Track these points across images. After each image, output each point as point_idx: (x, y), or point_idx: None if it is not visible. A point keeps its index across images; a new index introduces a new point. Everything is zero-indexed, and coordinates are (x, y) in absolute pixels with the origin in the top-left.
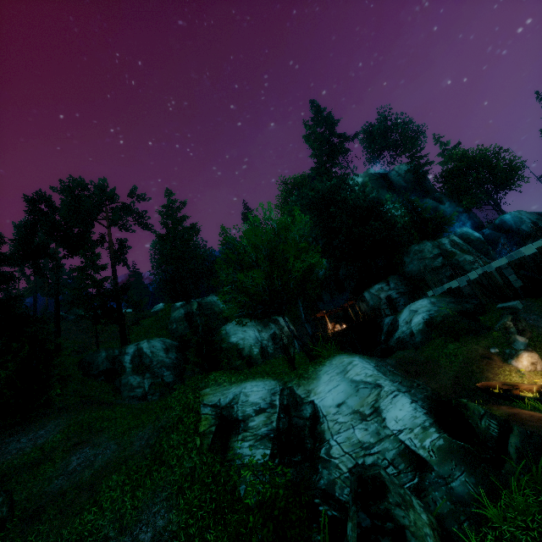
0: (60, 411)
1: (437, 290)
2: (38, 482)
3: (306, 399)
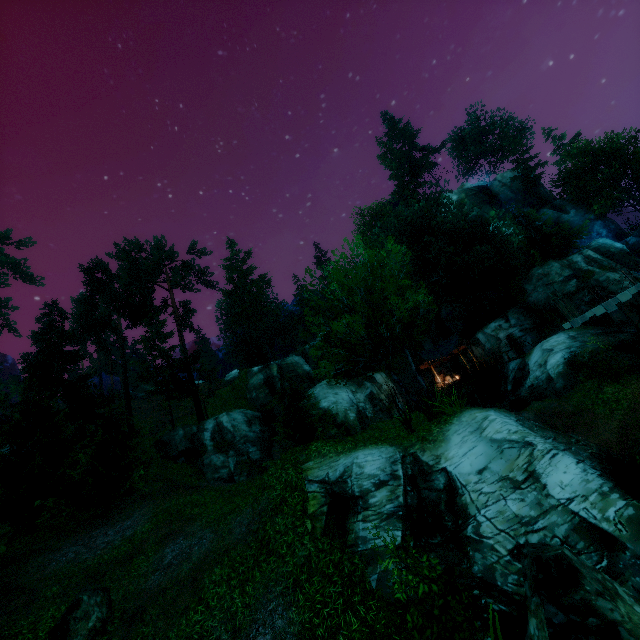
0: (144, 498)
1: (576, 320)
2: (133, 578)
3: (435, 466)
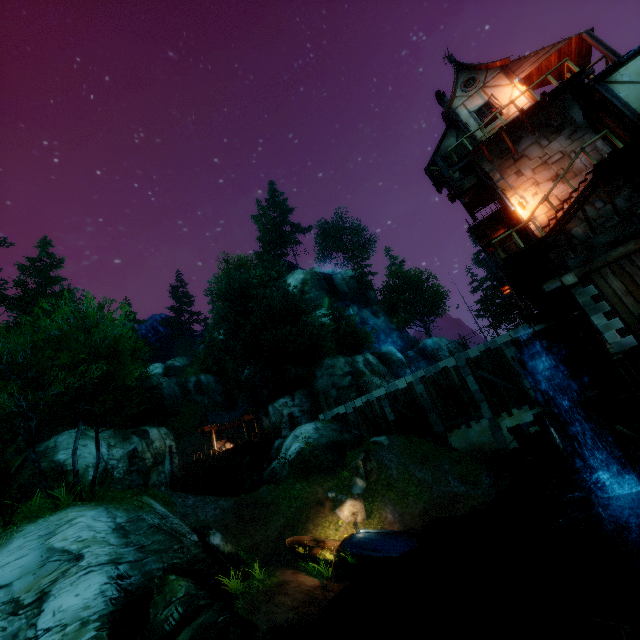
0: None
1: (328, 413)
2: None
3: None
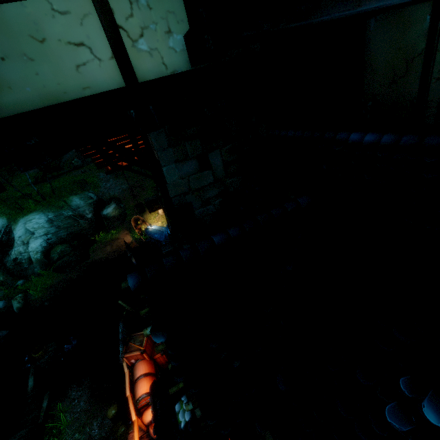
0: None
1: None
2: None
3: (13, 231)
